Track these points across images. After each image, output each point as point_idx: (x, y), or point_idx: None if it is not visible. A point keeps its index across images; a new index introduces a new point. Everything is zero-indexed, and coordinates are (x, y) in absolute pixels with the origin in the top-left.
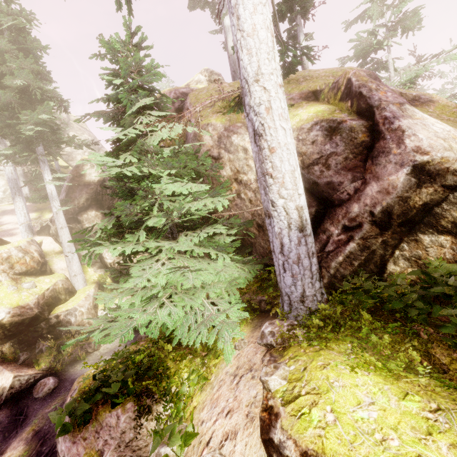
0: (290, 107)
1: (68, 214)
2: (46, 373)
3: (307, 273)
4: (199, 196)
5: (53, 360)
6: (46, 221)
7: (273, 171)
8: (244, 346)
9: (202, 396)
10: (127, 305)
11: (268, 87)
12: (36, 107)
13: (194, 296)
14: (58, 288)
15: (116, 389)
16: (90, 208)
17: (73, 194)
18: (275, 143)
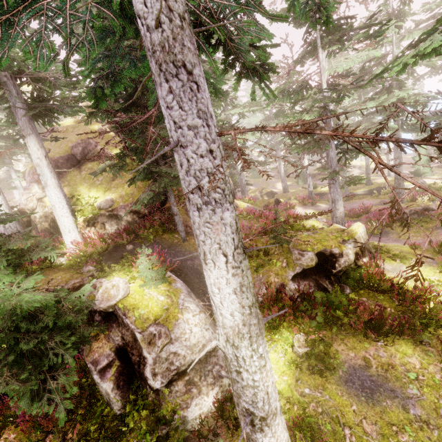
0: None
1: None
2: None
3: None
4: None
5: None
6: None
7: None
8: None
9: None
10: None
11: None
12: None
13: None
14: None
15: None
16: None
17: None
18: None
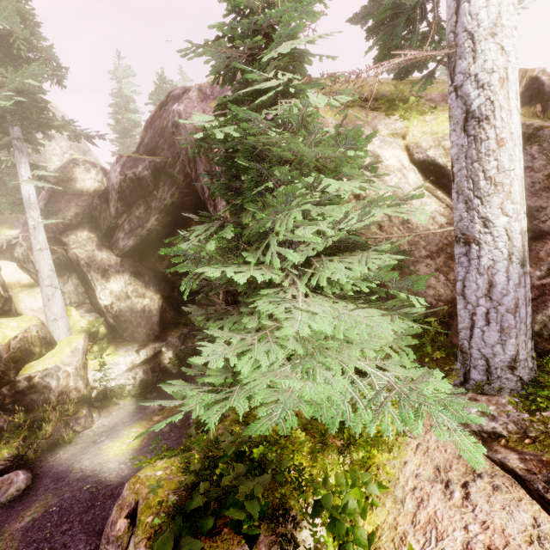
0: (432, 109)
1: (48, 232)
2: (10, 464)
3: (522, 328)
4: (378, 201)
5: (23, 444)
6: (8, 240)
7: (498, 173)
8: (423, 433)
9: (380, 515)
10: (248, 366)
11: (508, 47)
12: (16, 68)
13: (345, 355)
14: (31, 337)
15: (255, 512)
16: (80, 226)
17: (57, 205)
18: (507, 133)
